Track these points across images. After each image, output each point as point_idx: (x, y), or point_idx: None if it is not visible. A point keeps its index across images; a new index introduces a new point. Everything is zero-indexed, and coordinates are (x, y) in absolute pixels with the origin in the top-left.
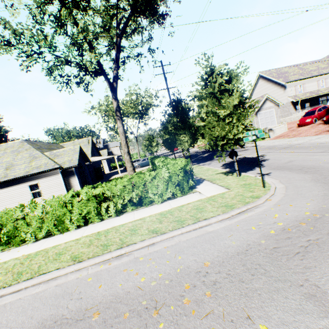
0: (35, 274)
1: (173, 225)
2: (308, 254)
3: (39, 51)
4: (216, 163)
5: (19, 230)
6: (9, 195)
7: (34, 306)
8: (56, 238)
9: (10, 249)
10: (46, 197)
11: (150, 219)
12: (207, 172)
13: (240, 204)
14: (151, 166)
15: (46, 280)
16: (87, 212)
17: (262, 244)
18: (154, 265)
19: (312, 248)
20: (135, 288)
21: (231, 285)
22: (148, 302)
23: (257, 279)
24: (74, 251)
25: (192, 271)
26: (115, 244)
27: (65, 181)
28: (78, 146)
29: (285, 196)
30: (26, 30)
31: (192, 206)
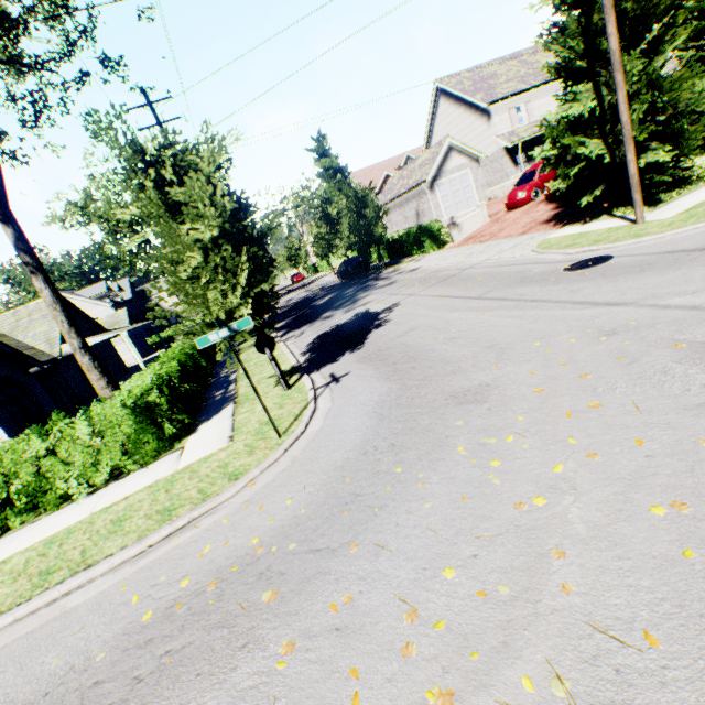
0: None
1: (21, 593)
2: None
3: None
4: (311, 331)
5: None
6: None
7: None
8: None
9: None
10: None
11: (17, 562)
12: (264, 370)
13: (190, 506)
14: None
15: None
16: None
17: (91, 668)
18: None
19: (145, 685)
20: None
21: None
22: None
23: None
24: None
25: None
26: None
27: None
28: None
29: (288, 467)
30: None
31: (122, 509)
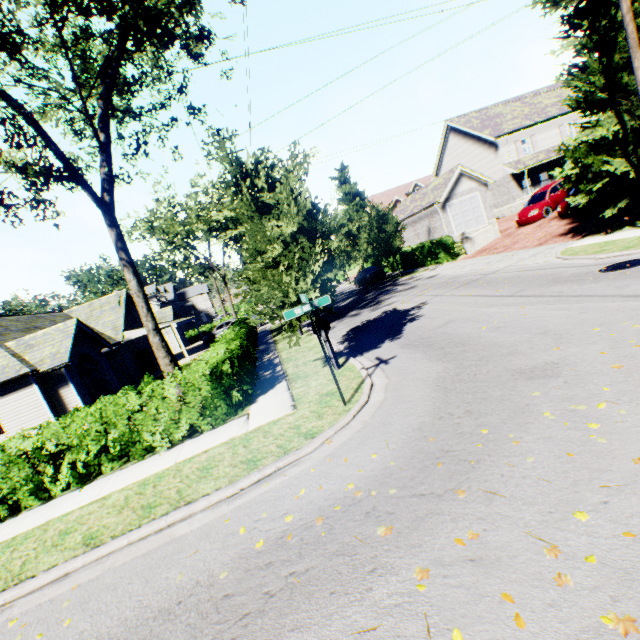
0: None
1: (130, 521)
2: (257, 620)
3: None
4: (342, 326)
5: None
6: None
7: None
8: None
9: None
10: (13, 433)
11: (117, 498)
12: (307, 355)
13: (273, 457)
14: None
15: None
16: (11, 489)
17: (216, 583)
18: None
19: (278, 599)
20: None
21: None
22: None
23: None
24: None
25: None
26: (4, 580)
27: (48, 396)
28: (75, 321)
29: (361, 429)
30: None
31: (204, 460)
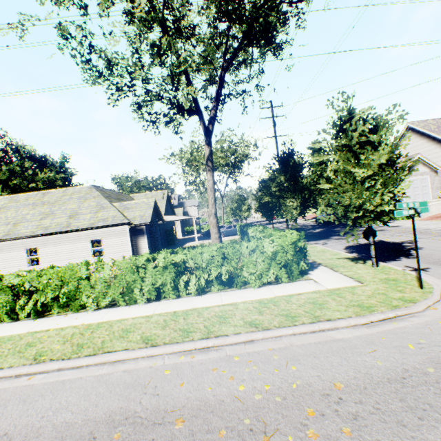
0: (98, 351)
1: (280, 321)
2: None
3: (131, 84)
4: (334, 243)
5: (80, 292)
6: (68, 248)
7: (99, 391)
8: (121, 310)
9: (67, 314)
10: (108, 257)
11: (245, 306)
12: (324, 254)
13: (384, 307)
14: (238, 236)
15: (111, 361)
16: (161, 283)
17: (430, 374)
18: (257, 371)
19: None
20: (231, 397)
21: (383, 426)
22: (253, 422)
23: (430, 428)
24: (145, 330)
25: (315, 391)
26: (199, 332)
27: (132, 240)
28: (153, 199)
29: None
30: (121, 59)
31: (306, 298)
